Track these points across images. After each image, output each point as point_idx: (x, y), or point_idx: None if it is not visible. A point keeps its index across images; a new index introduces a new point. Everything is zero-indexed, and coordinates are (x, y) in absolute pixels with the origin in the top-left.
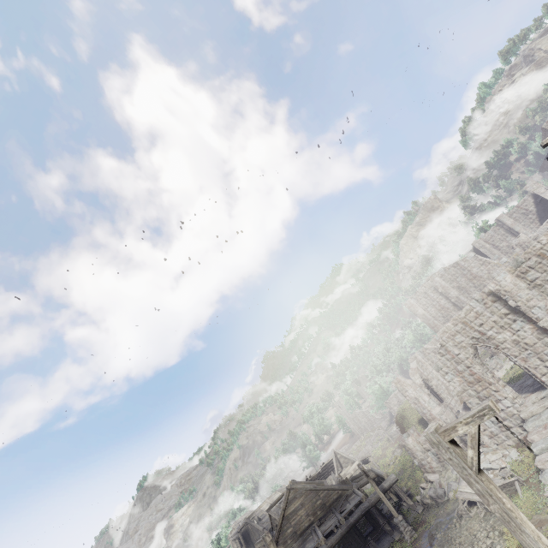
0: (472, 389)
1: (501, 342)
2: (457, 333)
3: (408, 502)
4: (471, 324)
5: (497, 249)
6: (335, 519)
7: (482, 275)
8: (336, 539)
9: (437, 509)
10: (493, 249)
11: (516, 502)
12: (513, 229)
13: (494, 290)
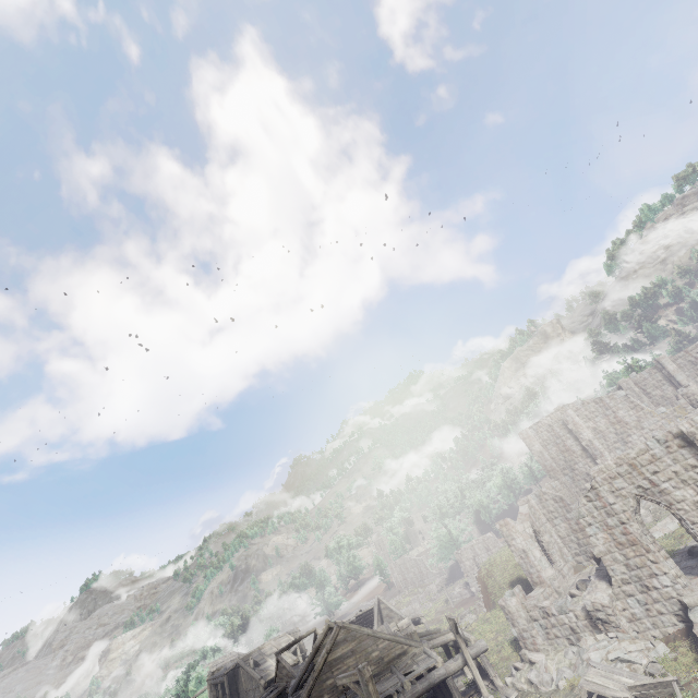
0: (620, 552)
1: (677, 501)
2: (619, 476)
3: (496, 681)
4: (641, 469)
5: (647, 396)
6: (396, 681)
7: (629, 421)
8: None
9: None
10: (643, 395)
11: None
12: (674, 376)
13: (687, 432)
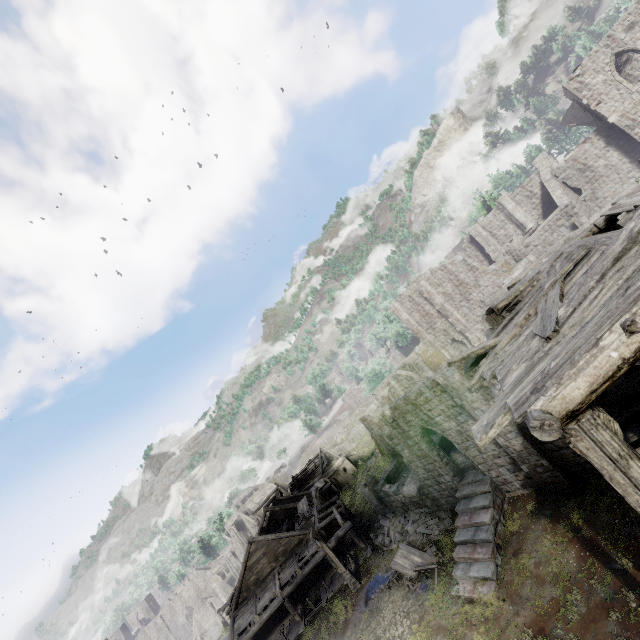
0: (419, 461)
1: (447, 430)
2: (408, 412)
3: (360, 545)
4: (421, 408)
5: (494, 238)
6: (293, 568)
7: (469, 282)
8: (291, 588)
9: (381, 559)
10: (490, 238)
11: (432, 588)
12: (513, 215)
13: (442, 384)
